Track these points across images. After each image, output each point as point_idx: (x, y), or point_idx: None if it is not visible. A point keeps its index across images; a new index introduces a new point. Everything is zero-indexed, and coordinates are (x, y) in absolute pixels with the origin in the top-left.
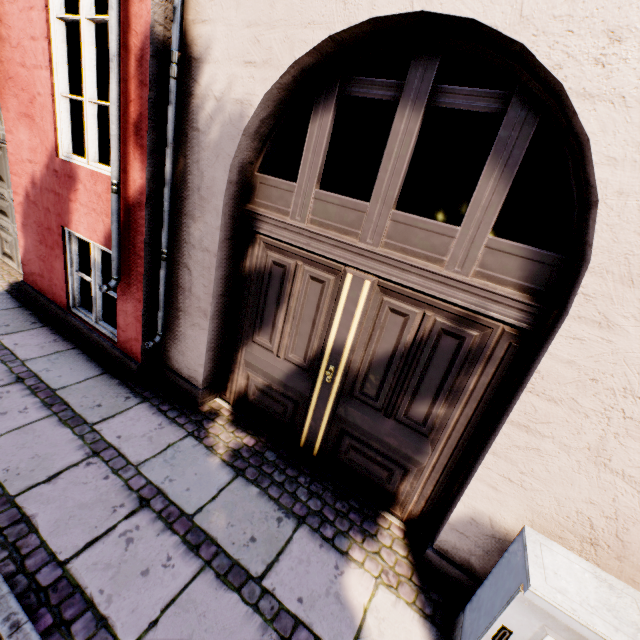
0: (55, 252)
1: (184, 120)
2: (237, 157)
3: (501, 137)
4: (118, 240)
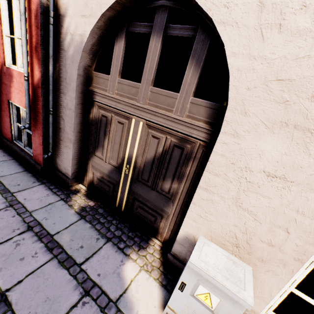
0: (5, 113)
1: (58, 45)
2: (81, 62)
3: (194, 48)
4: (29, 104)
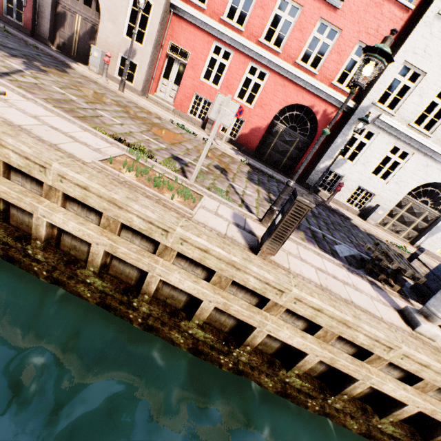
0: None
1: None
2: None
3: None
4: None
